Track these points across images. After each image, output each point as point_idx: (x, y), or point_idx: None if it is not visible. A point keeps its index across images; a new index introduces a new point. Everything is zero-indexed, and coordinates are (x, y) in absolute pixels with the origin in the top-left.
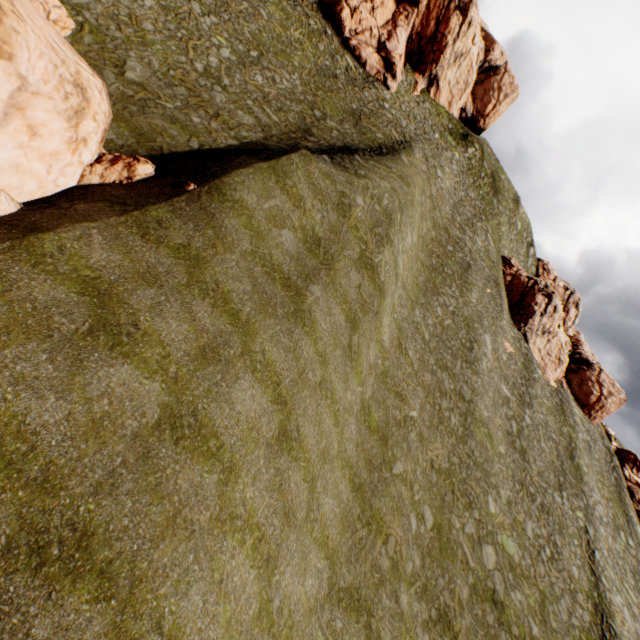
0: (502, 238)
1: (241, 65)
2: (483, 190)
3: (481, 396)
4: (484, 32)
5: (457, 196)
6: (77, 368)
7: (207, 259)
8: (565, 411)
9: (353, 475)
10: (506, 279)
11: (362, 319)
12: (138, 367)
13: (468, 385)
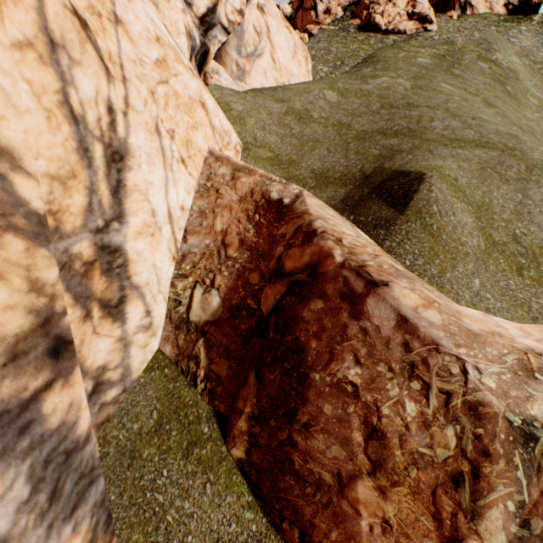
0: None
1: (335, 70)
2: None
3: None
4: None
5: None
6: (366, 82)
7: (387, 67)
8: None
9: None
10: None
11: (505, 80)
12: (389, 77)
13: None
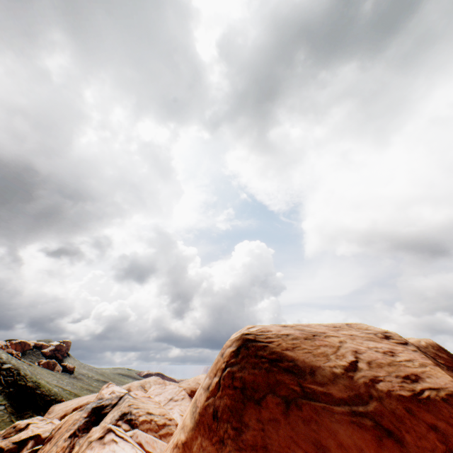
0: None
1: None
2: None
3: None
4: None
5: None
6: None
7: None
8: None
9: None
10: None
11: None
12: None
13: None
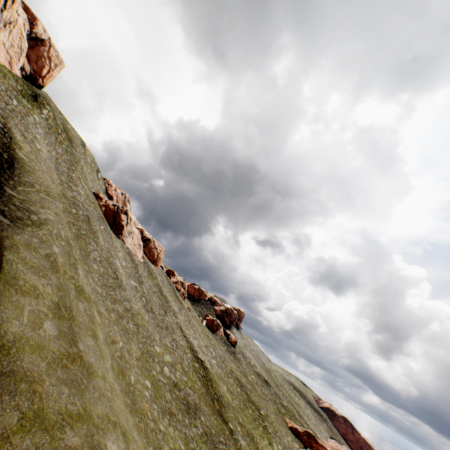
0: (87, 177)
1: None
2: (65, 144)
3: (132, 300)
4: (23, 3)
5: (53, 157)
6: None
7: (41, 406)
8: (151, 271)
9: (128, 408)
10: (103, 209)
11: (96, 327)
12: None
13: (126, 300)
